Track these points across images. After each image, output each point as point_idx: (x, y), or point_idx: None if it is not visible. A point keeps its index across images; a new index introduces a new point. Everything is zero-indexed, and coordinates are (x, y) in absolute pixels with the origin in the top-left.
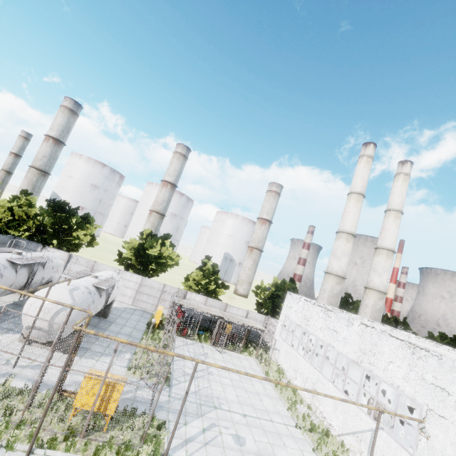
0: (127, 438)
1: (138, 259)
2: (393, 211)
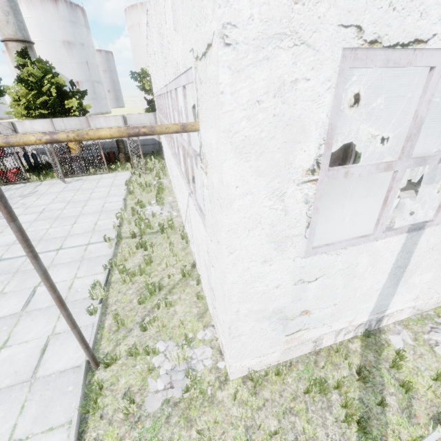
0: None
1: None
2: None
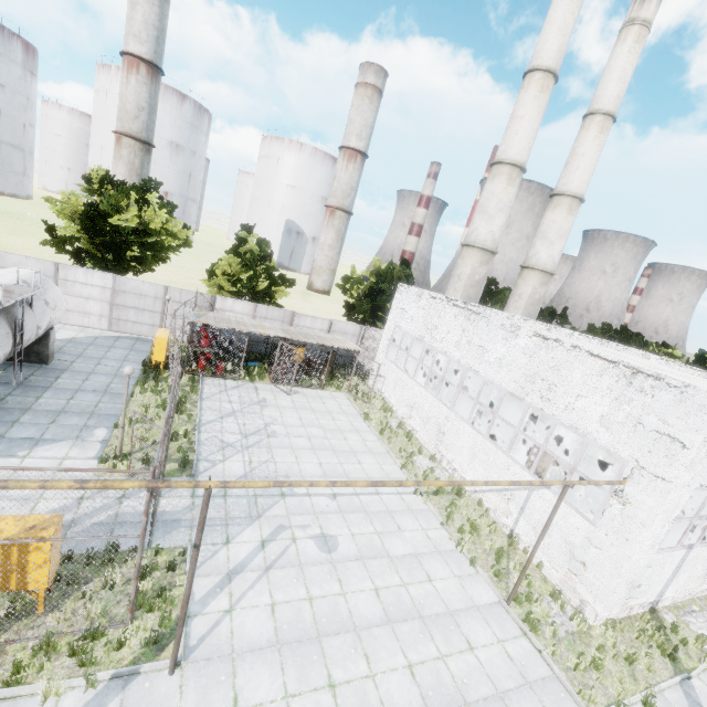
0: (98, 613)
1: (96, 239)
2: (600, 115)
